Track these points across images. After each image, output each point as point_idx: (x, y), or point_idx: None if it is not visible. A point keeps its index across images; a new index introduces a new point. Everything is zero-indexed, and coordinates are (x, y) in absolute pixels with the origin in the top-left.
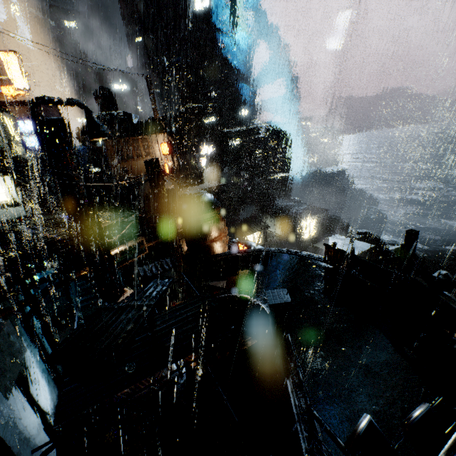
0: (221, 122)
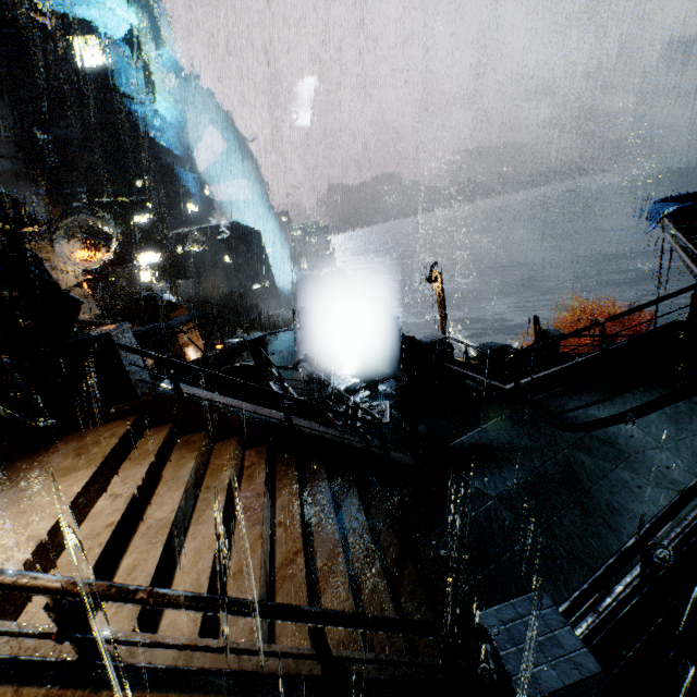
0: (158, 222)
